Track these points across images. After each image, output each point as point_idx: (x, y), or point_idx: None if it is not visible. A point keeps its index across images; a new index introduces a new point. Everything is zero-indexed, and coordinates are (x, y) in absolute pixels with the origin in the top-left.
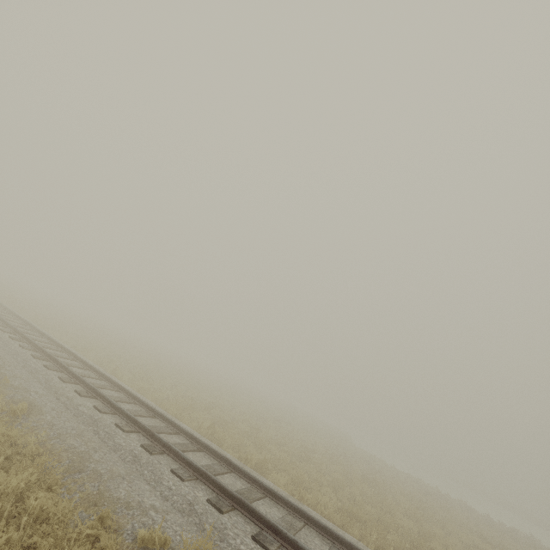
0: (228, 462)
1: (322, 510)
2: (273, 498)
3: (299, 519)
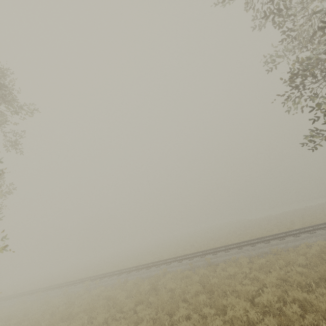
0: None
1: None
2: None
3: None
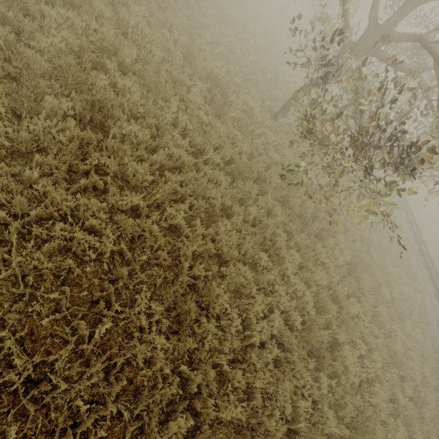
0: (427, 253)
1: None
2: (433, 270)
3: (436, 279)
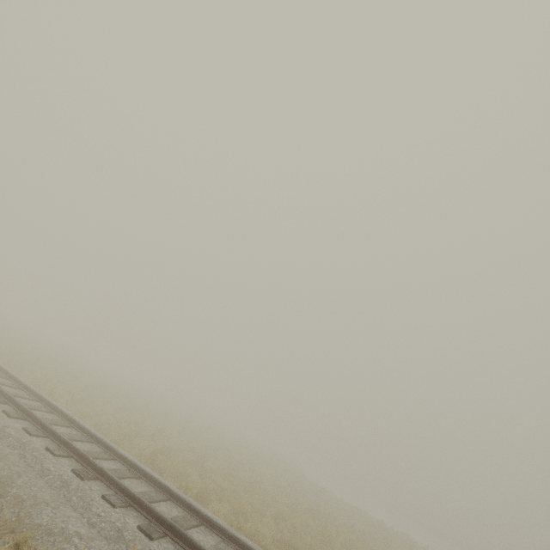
0: (166, 490)
1: (260, 539)
2: (209, 526)
3: (233, 547)
